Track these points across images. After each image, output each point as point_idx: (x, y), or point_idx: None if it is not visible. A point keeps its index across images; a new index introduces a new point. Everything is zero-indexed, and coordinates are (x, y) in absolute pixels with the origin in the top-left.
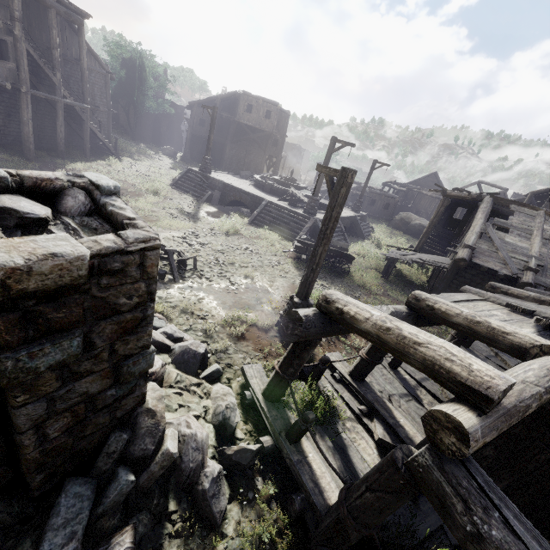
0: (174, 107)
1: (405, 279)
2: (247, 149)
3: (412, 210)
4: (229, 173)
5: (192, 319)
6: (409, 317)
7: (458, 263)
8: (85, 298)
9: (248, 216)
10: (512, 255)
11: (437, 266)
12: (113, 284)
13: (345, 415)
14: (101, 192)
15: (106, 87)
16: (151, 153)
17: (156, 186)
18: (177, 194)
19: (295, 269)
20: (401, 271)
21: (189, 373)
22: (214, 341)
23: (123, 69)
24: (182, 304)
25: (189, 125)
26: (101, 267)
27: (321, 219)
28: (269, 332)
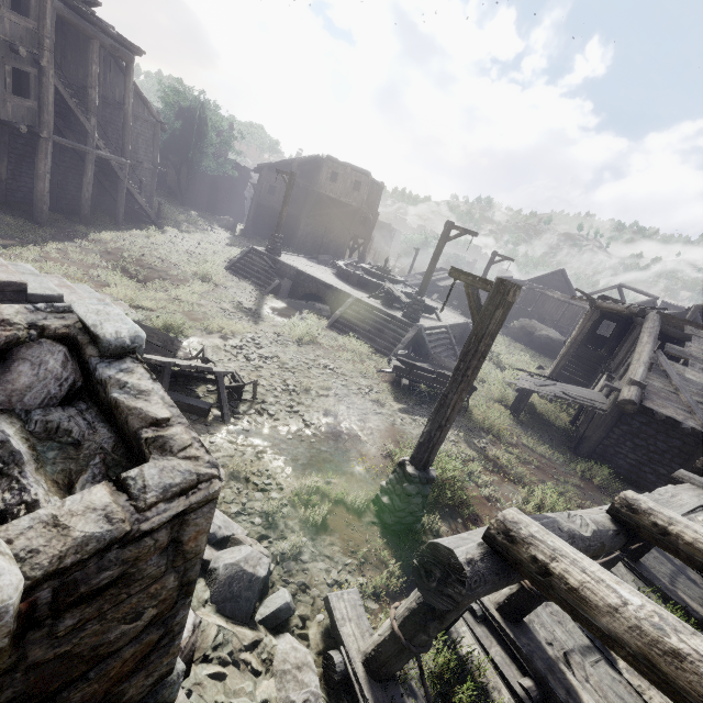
0: (238, 169)
1: (540, 418)
2: (327, 227)
3: (534, 316)
4: (303, 256)
5: (247, 491)
6: (617, 537)
7: (623, 406)
8: (3, 685)
9: (327, 316)
10: (699, 400)
11: (591, 407)
12: (94, 615)
13: (502, 701)
14: (101, 351)
15: (155, 139)
16: (204, 223)
17: (207, 269)
18: (234, 281)
19: (393, 400)
20: (534, 405)
21: (239, 618)
22: (279, 535)
23: (178, 119)
24: (232, 462)
25: (255, 192)
26: (60, 599)
27: (427, 327)
28: (363, 514)
